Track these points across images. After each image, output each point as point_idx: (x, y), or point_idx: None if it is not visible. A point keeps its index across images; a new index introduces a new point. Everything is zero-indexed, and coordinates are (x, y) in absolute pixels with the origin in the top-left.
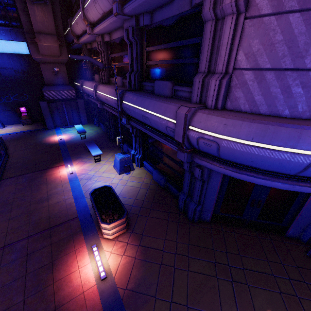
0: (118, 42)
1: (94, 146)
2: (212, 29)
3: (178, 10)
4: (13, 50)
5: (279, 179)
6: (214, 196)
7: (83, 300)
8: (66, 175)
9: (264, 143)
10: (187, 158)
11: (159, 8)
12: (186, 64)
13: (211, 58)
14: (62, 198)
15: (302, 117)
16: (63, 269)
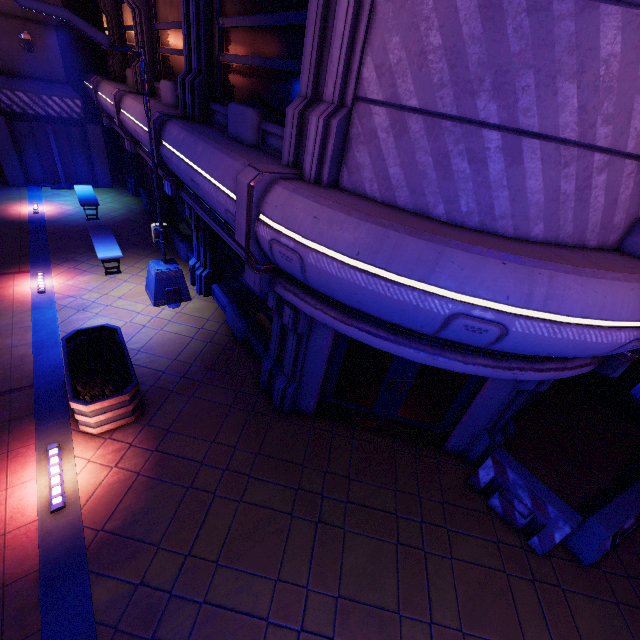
0: None
1: (107, 238)
2: None
3: None
4: None
5: (412, 342)
6: (321, 367)
7: (1, 548)
8: (28, 294)
9: (377, 265)
10: (260, 283)
11: None
12: (288, 73)
13: (321, 64)
14: (6, 343)
15: (466, 225)
16: None
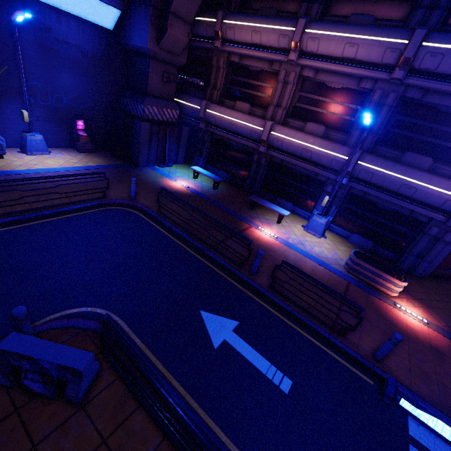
0: (334, 87)
1: (269, 203)
2: None
3: None
4: (91, 16)
5: None
6: (445, 255)
7: (435, 337)
8: (273, 239)
9: None
10: None
11: (440, 93)
12: None
13: None
14: (310, 266)
15: None
16: (399, 323)
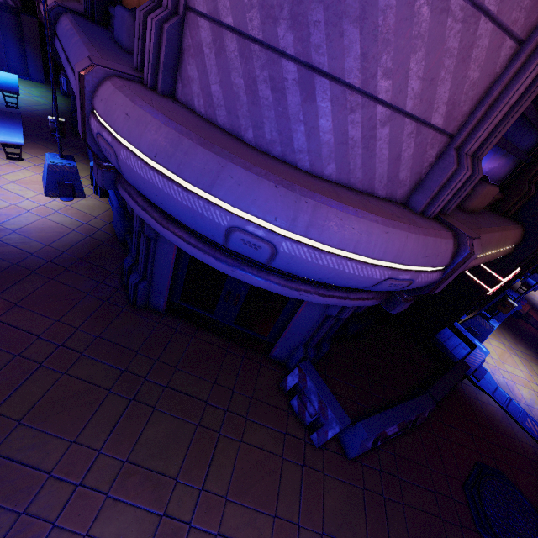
0: None
1: (13, 125)
2: None
3: None
4: None
5: (217, 253)
6: (168, 270)
7: None
8: None
9: (170, 169)
10: (103, 180)
11: None
12: None
13: None
14: None
15: (270, 152)
16: None
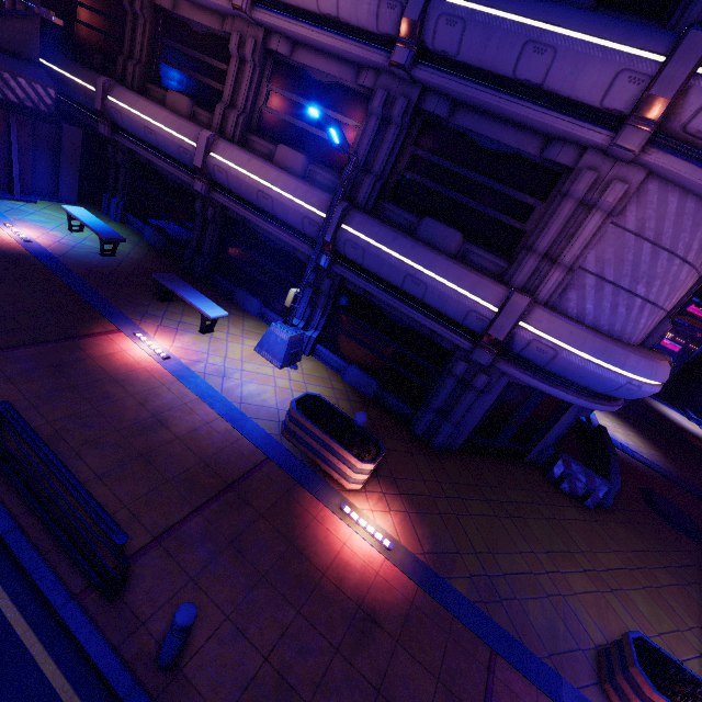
0: (321, 81)
1: (192, 291)
2: (571, 210)
3: (514, 143)
4: None
5: (583, 396)
6: (481, 414)
7: (386, 582)
8: (153, 361)
9: (602, 360)
10: (491, 361)
11: (476, 111)
12: (496, 220)
13: (554, 240)
14: (199, 420)
15: (613, 336)
16: (322, 551)
